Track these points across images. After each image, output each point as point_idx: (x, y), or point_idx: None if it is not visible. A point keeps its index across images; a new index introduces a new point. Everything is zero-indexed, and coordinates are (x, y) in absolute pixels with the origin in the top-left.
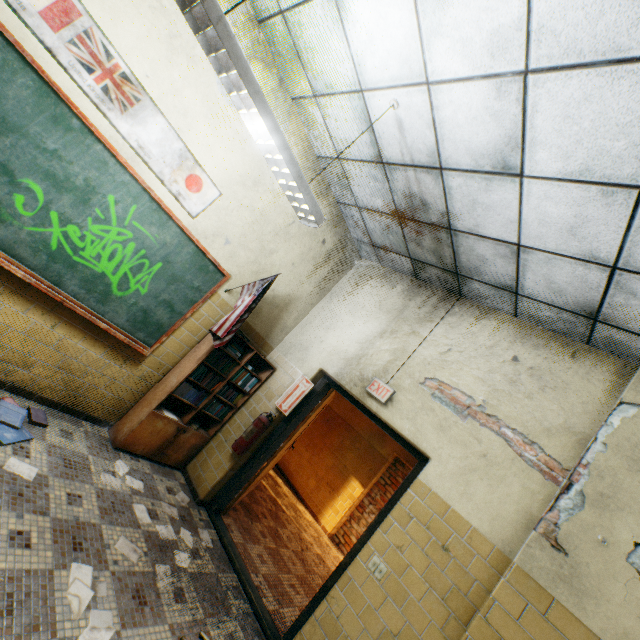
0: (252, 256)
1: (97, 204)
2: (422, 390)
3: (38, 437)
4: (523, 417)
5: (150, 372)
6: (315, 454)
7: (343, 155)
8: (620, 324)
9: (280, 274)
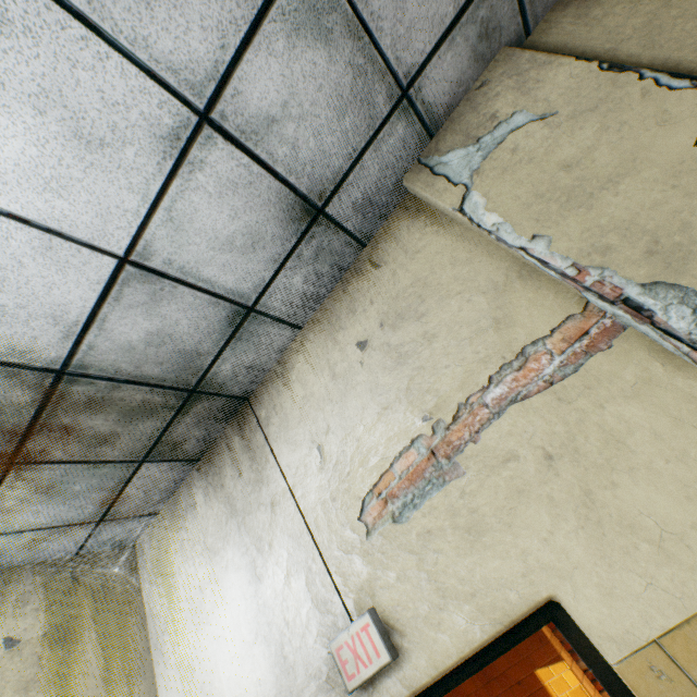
0: None
1: None
2: (381, 538)
3: None
4: (467, 357)
5: None
6: None
7: None
8: (332, 177)
9: None
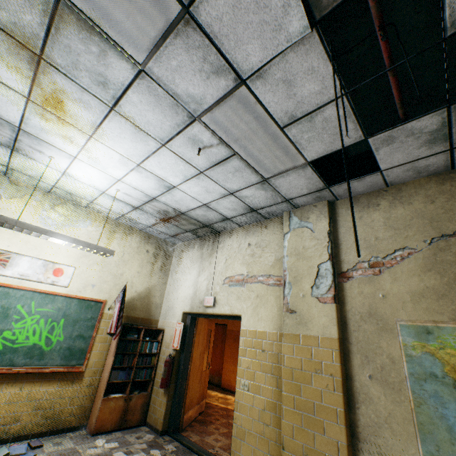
0: (112, 283)
1: (13, 313)
2: (225, 287)
3: (40, 453)
4: (262, 267)
5: (92, 379)
6: None
7: (122, 213)
8: (260, 207)
9: (134, 281)
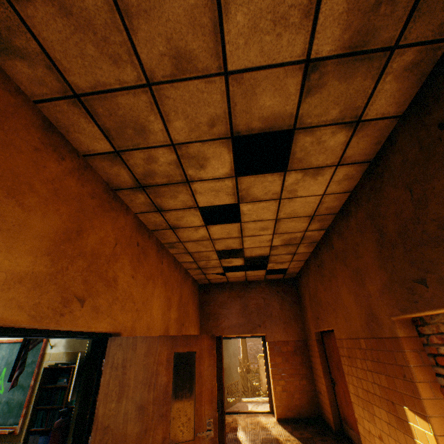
0: None
1: None
2: None
3: None
4: None
5: None
6: (373, 418)
7: None
8: None
9: None
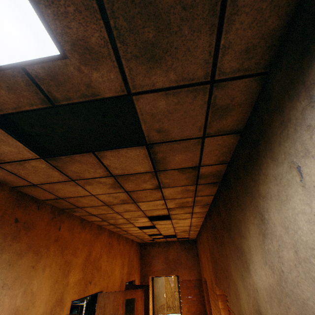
0: None
1: None
2: None
3: None
4: None
5: None
6: None
7: None
8: None
9: None
